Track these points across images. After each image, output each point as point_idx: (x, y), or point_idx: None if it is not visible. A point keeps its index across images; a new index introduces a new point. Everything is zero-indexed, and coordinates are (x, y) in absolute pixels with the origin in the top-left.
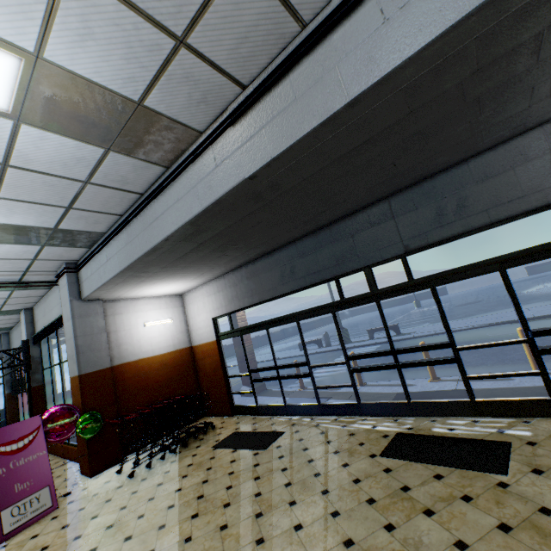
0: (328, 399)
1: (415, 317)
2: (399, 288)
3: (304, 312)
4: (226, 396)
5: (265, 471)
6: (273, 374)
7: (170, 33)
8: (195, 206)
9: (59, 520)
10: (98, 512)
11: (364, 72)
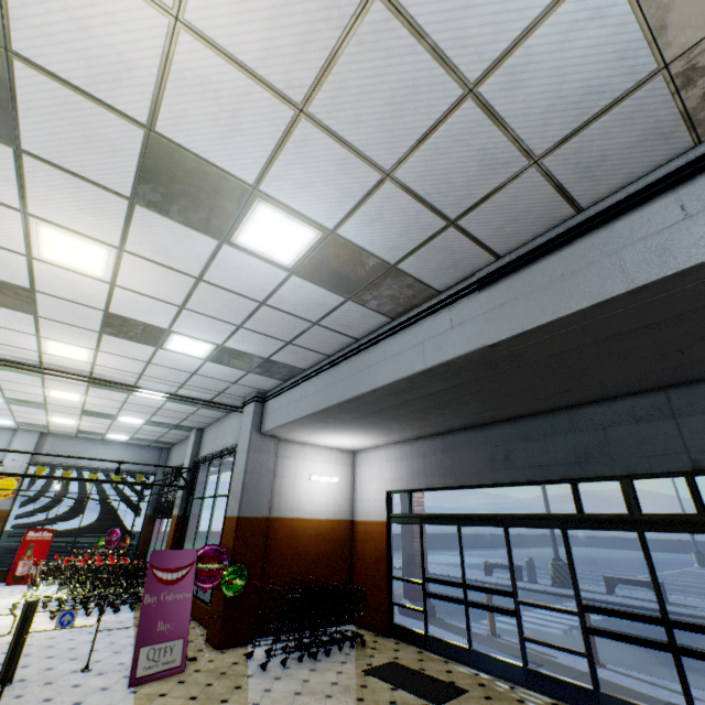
0: (537, 667)
1: (696, 580)
2: (681, 521)
3: (517, 516)
4: (385, 604)
5: None
6: None
7: (444, 217)
8: (418, 362)
9: (187, 687)
10: (228, 697)
11: (655, 263)
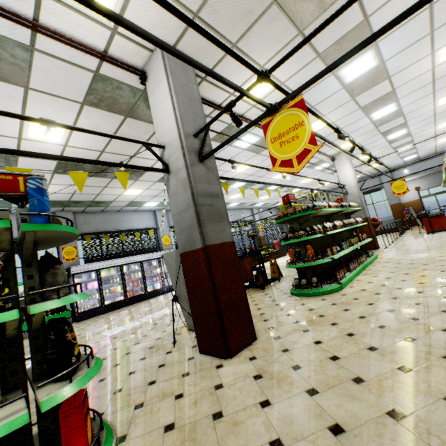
0: None
1: None
2: None
3: None
4: None
5: None
6: None
7: None
8: None
9: None
10: None
11: None
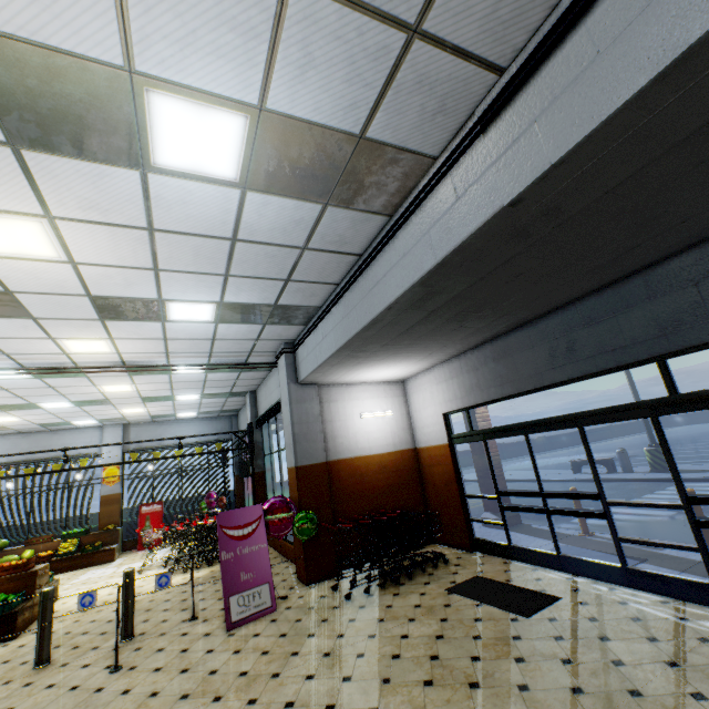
0: (639, 562)
1: None
2: None
3: (592, 412)
4: (463, 522)
5: (532, 652)
6: (529, 501)
7: (400, 24)
8: (427, 259)
9: (278, 625)
10: (314, 631)
11: None
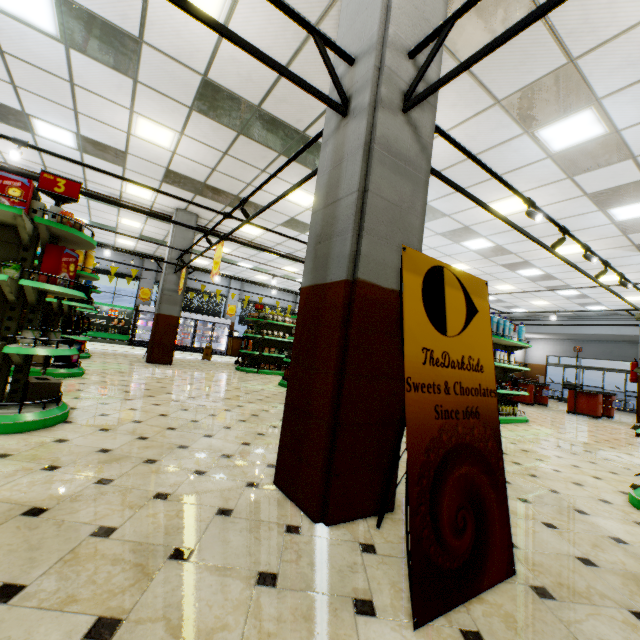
0: None
1: None
2: None
3: (609, 369)
4: None
5: None
6: None
7: None
8: (609, 332)
9: None
10: None
11: None
